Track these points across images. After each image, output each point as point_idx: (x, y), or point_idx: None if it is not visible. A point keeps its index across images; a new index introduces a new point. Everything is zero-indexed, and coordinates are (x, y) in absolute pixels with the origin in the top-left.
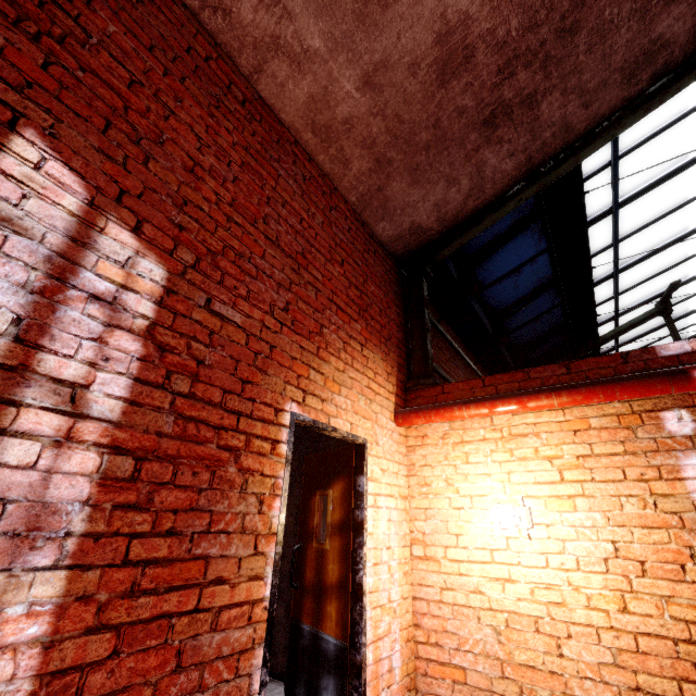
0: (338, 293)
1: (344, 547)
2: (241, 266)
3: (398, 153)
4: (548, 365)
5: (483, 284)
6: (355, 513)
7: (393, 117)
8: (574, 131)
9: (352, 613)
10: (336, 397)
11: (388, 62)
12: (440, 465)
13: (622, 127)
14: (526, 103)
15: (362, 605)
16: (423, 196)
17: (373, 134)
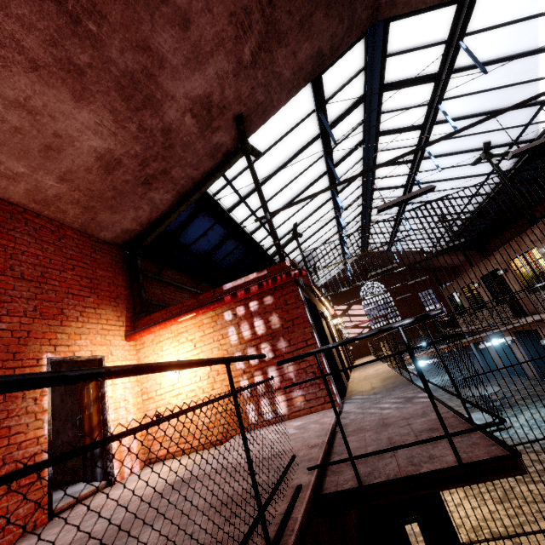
0: (73, 286)
1: (98, 407)
2: (1, 300)
3: (97, 203)
4: (190, 299)
5: (187, 244)
6: (101, 391)
7: (86, 190)
8: (197, 178)
9: (104, 432)
10: (78, 341)
11: (72, 170)
12: (152, 355)
13: (217, 178)
14: (163, 173)
15: (108, 427)
16: (123, 217)
17: (76, 198)
